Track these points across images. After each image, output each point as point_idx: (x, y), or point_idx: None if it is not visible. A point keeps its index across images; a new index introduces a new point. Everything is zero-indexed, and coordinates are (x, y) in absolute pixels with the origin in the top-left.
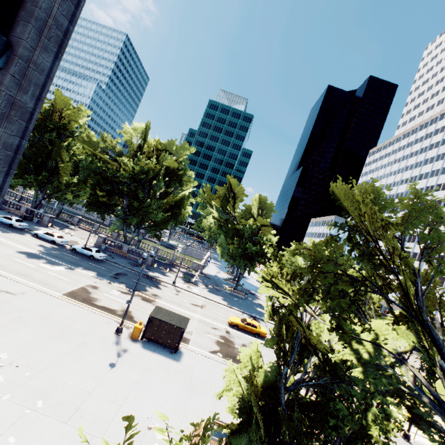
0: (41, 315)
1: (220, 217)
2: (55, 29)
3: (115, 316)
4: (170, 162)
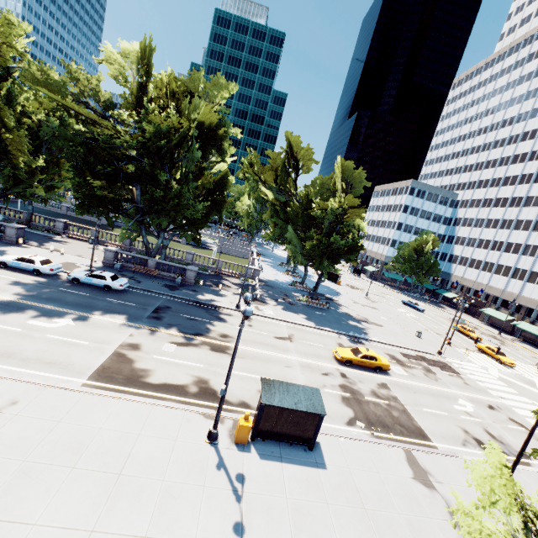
0: (65, 447)
1: (277, 200)
2: None
3: (190, 398)
4: (205, 112)
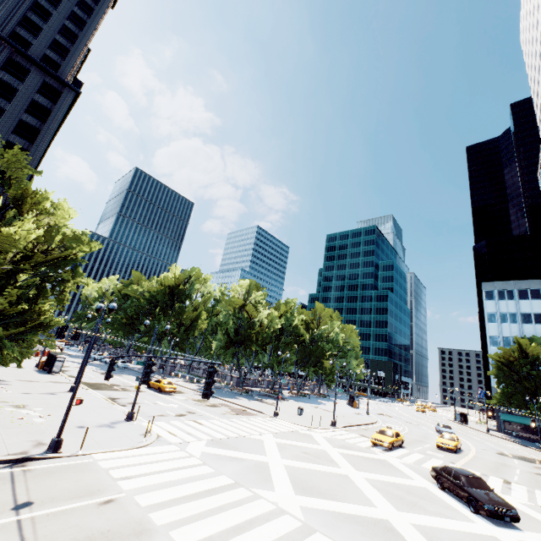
0: None
1: None
2: None
3: None
4: (166, 281)
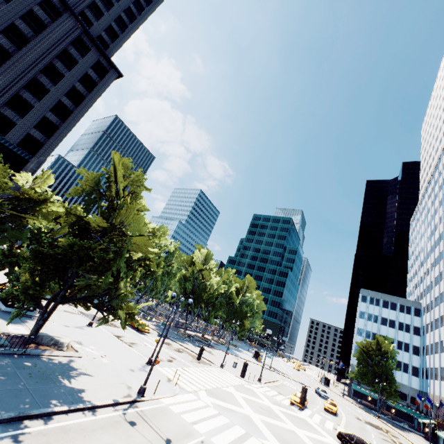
0: None
1: None
2: (31, 170)
3: None
4: None
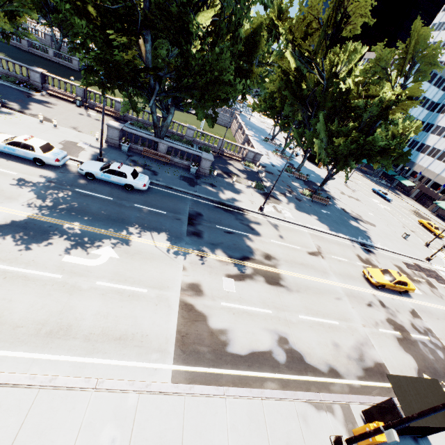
0: None
1: (300, 71)
2: None
3: (284, 373)
4: None
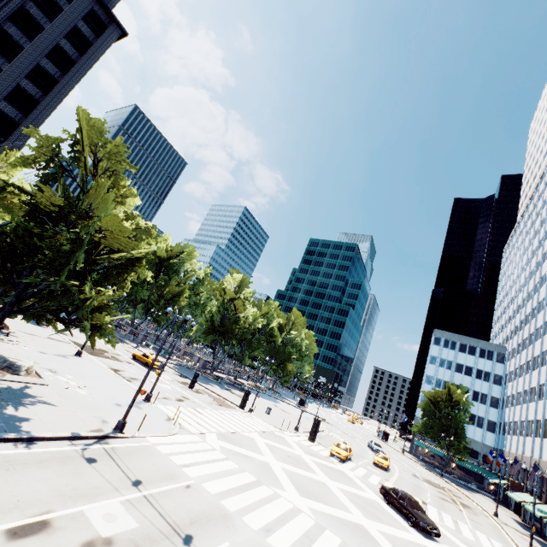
0: None
1: None
2: None
3: None
4: (159, 252)
